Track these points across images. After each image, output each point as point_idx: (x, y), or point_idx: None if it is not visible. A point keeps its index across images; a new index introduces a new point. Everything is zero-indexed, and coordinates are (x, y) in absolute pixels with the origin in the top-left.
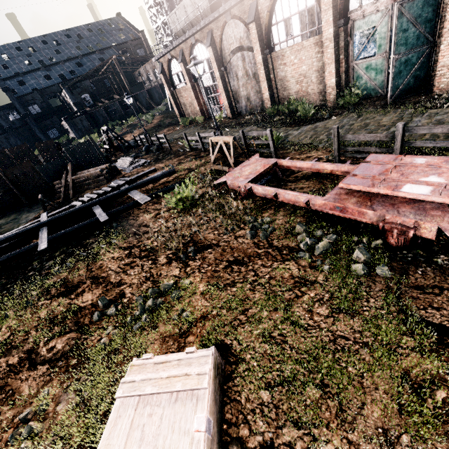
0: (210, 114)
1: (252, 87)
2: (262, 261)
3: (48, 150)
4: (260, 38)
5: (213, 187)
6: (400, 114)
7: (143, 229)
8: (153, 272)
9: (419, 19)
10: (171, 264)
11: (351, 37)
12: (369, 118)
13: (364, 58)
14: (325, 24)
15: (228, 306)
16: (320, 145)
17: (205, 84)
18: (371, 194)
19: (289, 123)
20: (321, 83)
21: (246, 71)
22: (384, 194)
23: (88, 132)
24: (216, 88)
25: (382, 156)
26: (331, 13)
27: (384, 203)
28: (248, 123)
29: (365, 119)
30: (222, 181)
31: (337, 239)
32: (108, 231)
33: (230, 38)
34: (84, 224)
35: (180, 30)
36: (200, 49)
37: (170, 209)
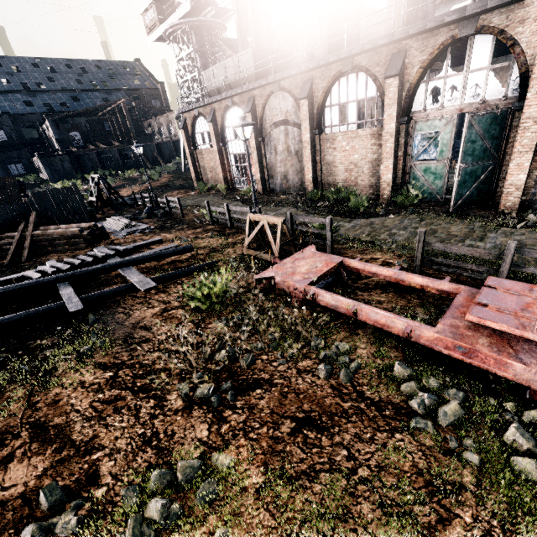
0: (235, 184)
1: (292, 165)
2: (355, 426)
3: (3, 189)
4: (311, 116)
5: (254, 282)
6: (470, 225)
7: (140, 334)
8: (159, 427)
9: (487, 135)
10: (192, 412)
11: (411, 136)
12: (434, 223)
13: (423, 160)
14: (388, 117)
15: (314, 532)
16: (385, 246)
17: (235, 151)
18: (506, 335)
19: (337, 212)
20: (374, 176)
21: (288, 146)
22: (525, 338)
23: (68, 177)
24: (244, 157)
25: (508, 282)
26: (395, 109)
27: (533, 353)
28: (284, 203)
29: (429, 224)
30: (269, 276)
31: (464, 398)
32: (78, 329)
33: (275, 110)
34: (38, 311)
35: (215, 89)
36: (236, 113)
37: (185, 304)
